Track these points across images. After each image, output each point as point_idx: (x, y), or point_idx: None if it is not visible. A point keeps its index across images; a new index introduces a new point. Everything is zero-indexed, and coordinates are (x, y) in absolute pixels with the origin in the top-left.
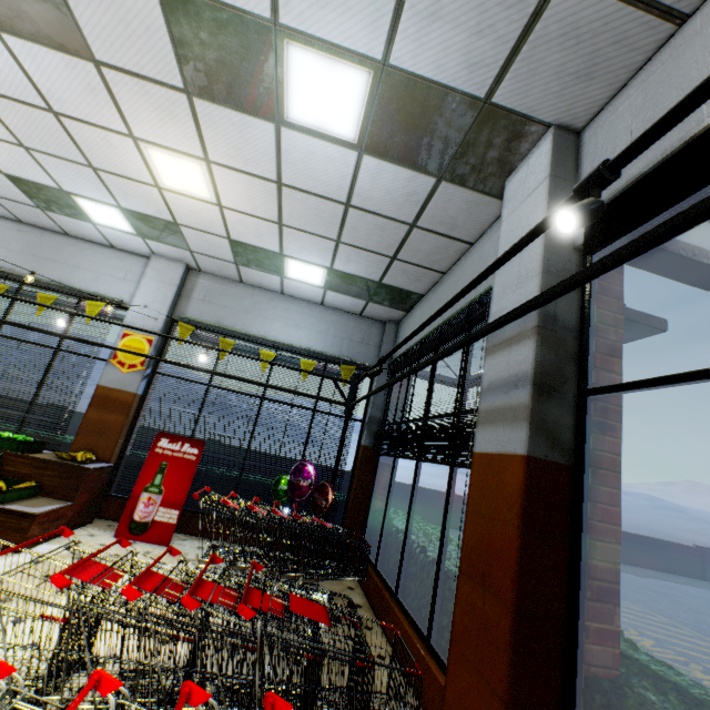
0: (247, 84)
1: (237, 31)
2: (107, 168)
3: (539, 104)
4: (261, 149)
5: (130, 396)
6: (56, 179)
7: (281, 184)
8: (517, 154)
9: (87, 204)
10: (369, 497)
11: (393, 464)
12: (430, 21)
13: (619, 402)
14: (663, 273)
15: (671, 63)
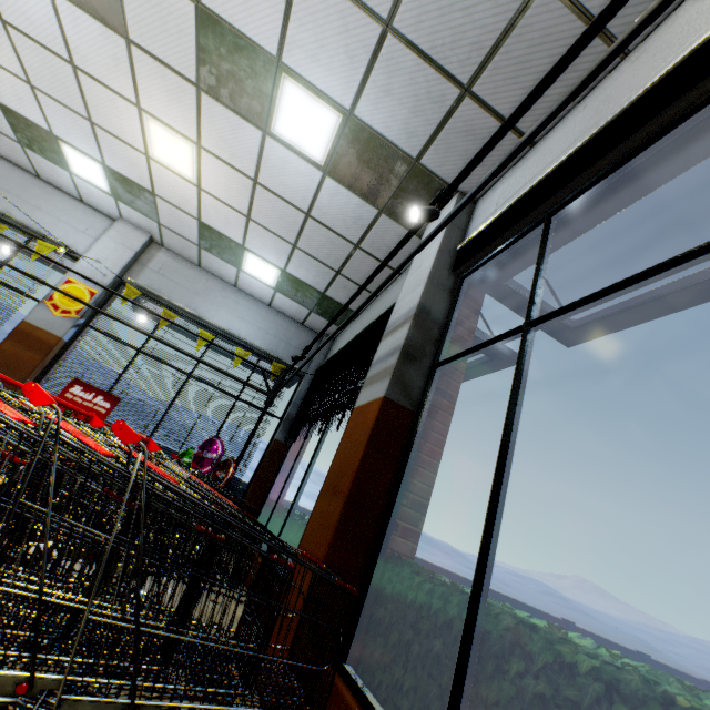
0: (248, 96)
1: (250, 56)
2: (105, 125)
3: (451, 174)
4: (247, 148)
5: (54, 339)
6: (50, 121)
7: (257, 182)
8: None
9: (71, 153)
10: (269, 488)
11: (298, 454)
12: (385, 95)
13: (460, 380)
14: (510, 306)
15: (523, 167)
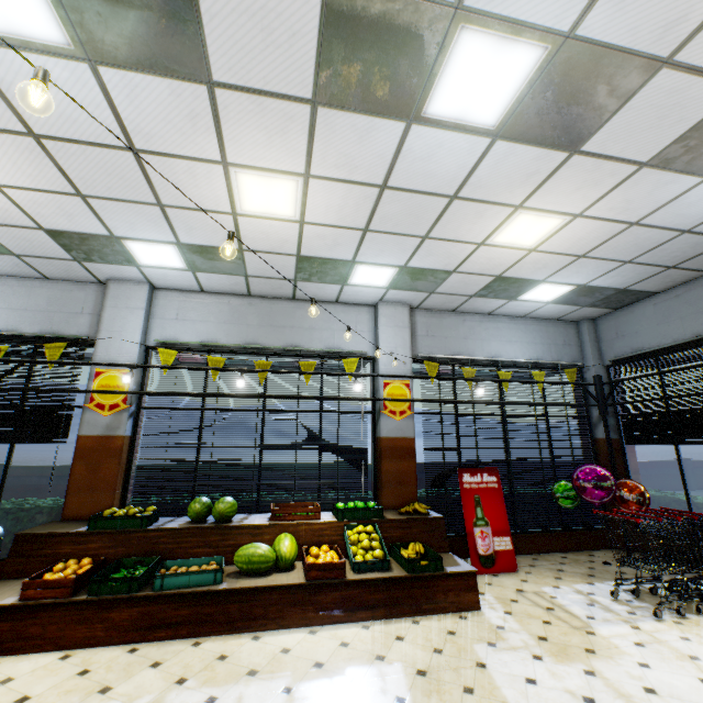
0: None
1: None
2: (442, 235)
3: None
4: (656, 199)
5: (411, 441)
6: (359, 252)
7: (634, 224)
8: None
9: (363, 269)
10: None
11: (676, 450)
12: None
13: None
14: None
15: None
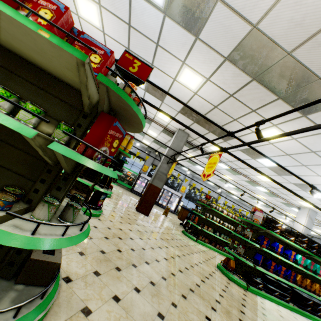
0: None
1: None
2: (272, 215)
3: None
4: None
5: None
6: None
7: None
8: None
9: None
10: None
11: None
12: None
13: None
14: None
15: None
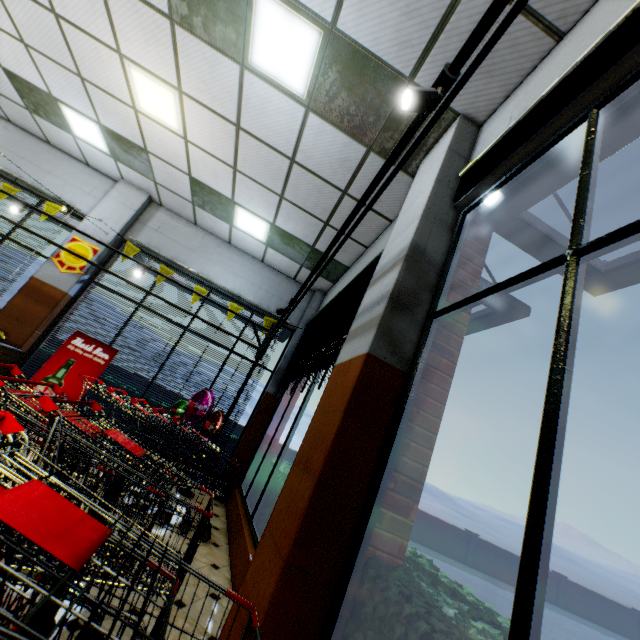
0: (221, 22)
1: None
2: (93, 80)
3: None
4: (226, 88)
5: (60, 294)
6: (47, 82)
7: (239, 128)
8: (432, 138)
9: (71, 114)
10: (260, 440)
11: (286, 408)
12: None
13: (462, 334)
14: (524, 247)
15: (547, 67)
